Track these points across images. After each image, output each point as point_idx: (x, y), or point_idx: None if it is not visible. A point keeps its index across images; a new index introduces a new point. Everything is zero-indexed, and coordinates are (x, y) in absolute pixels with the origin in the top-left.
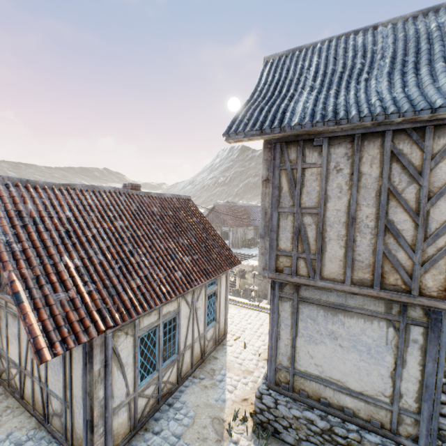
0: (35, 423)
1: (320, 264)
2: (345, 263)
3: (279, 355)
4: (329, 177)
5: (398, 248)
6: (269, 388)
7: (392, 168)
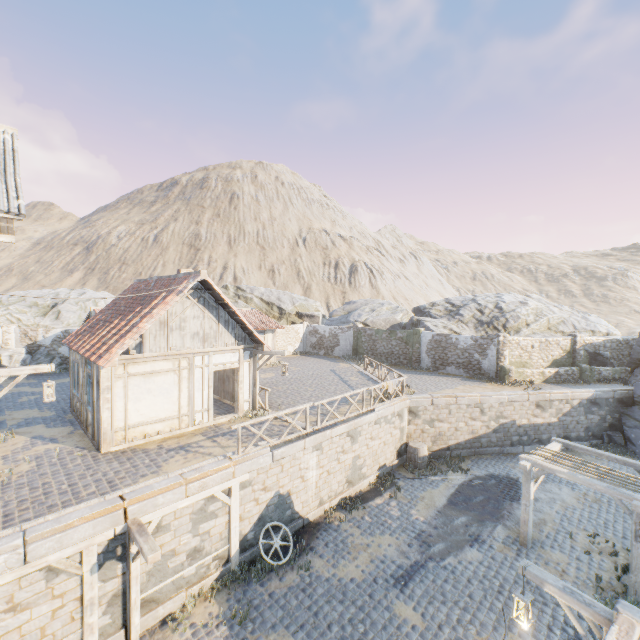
0: None
1: None
2: None
3: None
4: None
5: None
6: None
7: None
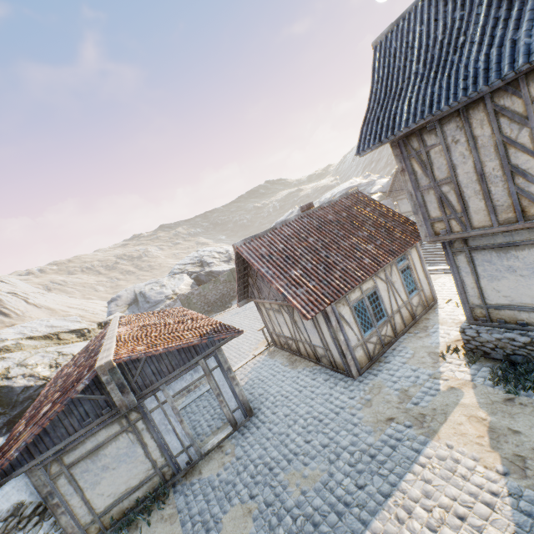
0: (313, 364)
1: (467, 219)
2: (488, 211)
3: (469, 298)
4: (450, 150)
5: (529, 184)
6: (470, 324)
7: (500, 123)
